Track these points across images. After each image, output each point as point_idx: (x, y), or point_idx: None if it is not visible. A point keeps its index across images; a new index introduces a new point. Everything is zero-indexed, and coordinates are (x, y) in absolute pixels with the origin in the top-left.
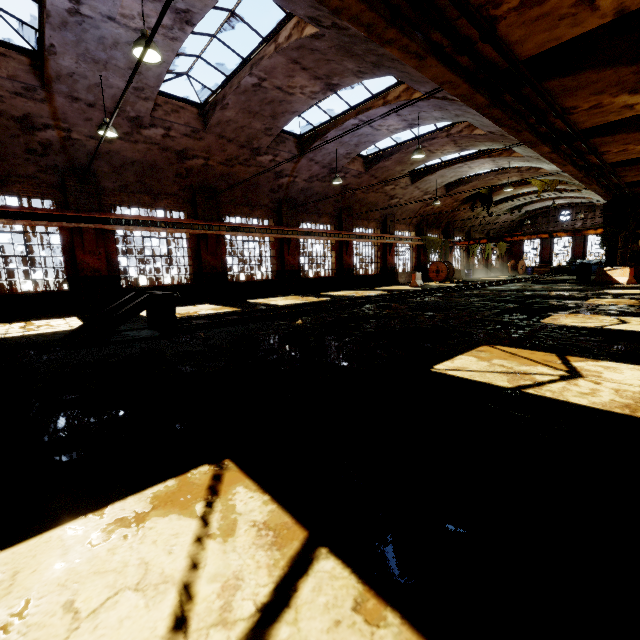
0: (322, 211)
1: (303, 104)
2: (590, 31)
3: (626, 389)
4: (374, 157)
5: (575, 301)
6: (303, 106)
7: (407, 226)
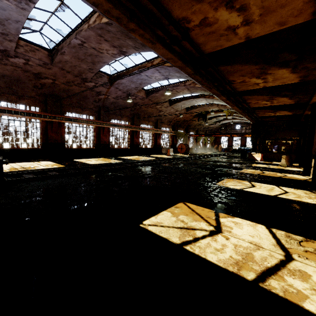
0: (123, 114)
1: (109, 59)
2: (235, 45)
3: (241, 244)
4: (150, 91)
5: (236, 170)
6: (109, 60)
7: (168, 125)
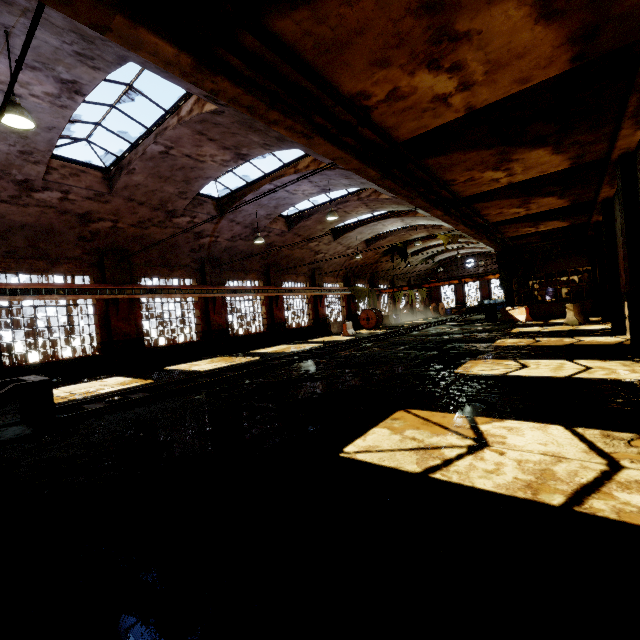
0: (249, 268)
1: (216, 171)
2: (450, 122)
3: (528, 459)
4: (295, 217)
5: (485, 344)
6: (216, 172)
7: (335, 278)
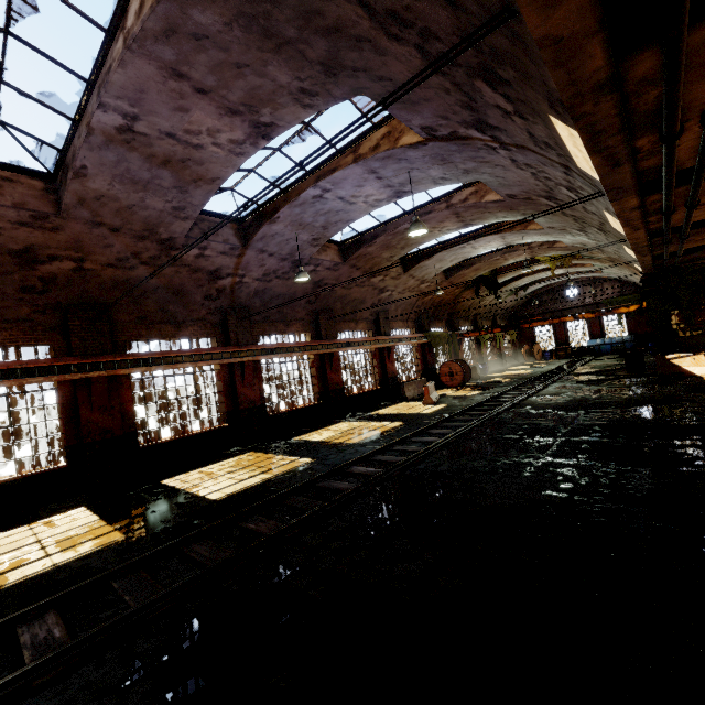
0: (290, 317)
1: (225, 165)
2: None
3: None
4: (352, 242)
5: None
6: (226, 168)
7: (405, 322)
